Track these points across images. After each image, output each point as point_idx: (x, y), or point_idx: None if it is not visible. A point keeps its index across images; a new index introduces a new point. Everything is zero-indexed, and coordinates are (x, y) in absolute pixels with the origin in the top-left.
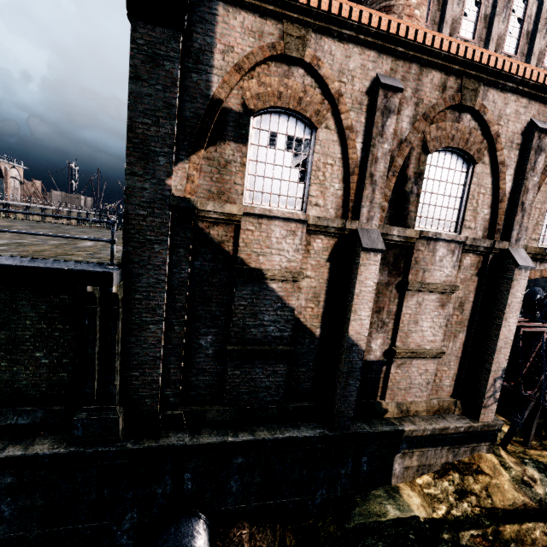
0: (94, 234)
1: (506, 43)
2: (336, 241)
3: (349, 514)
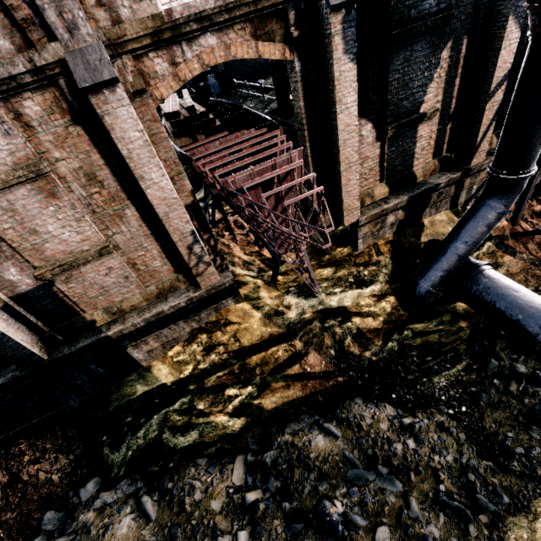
0: None
1: None
2: None
3: (109, 402)
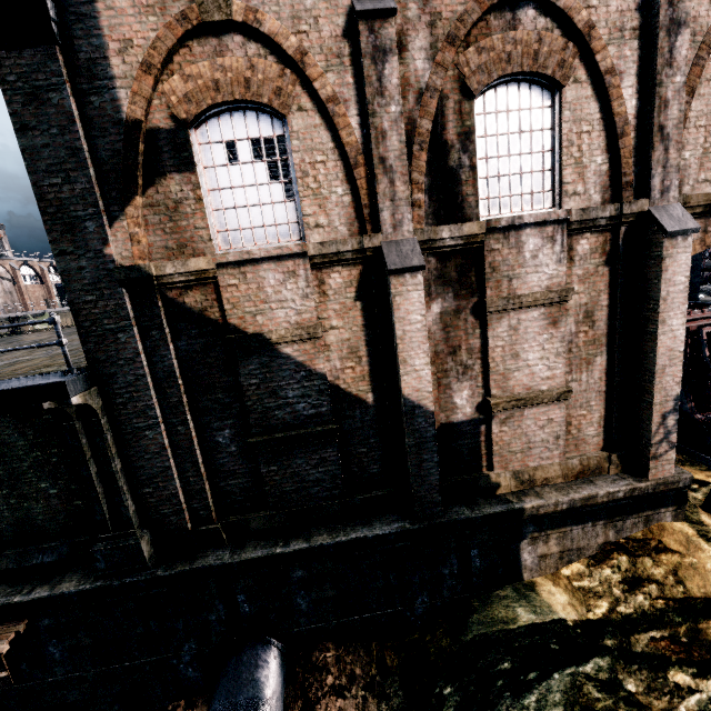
0: None
1: None
2: (361, 269)
3: (465, 623)
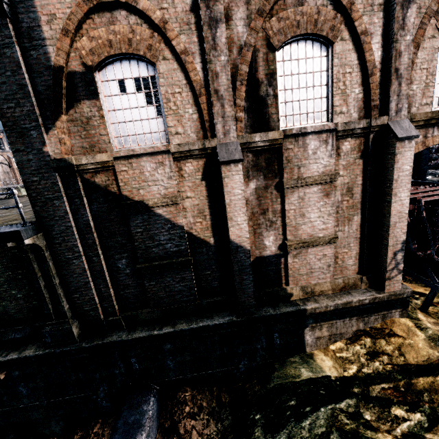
0: None
1: None
2: (205, 161)
3: (270, 377)
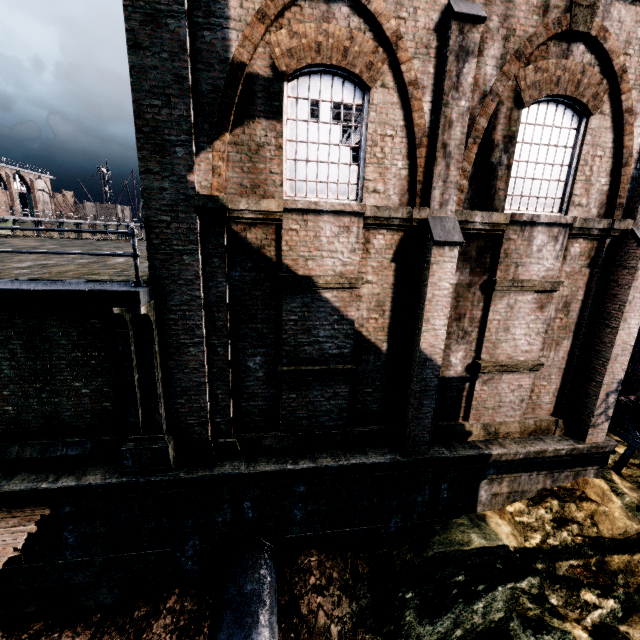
0: (129, 249)
1: None
2: (402, 235)
3: (428, 542)
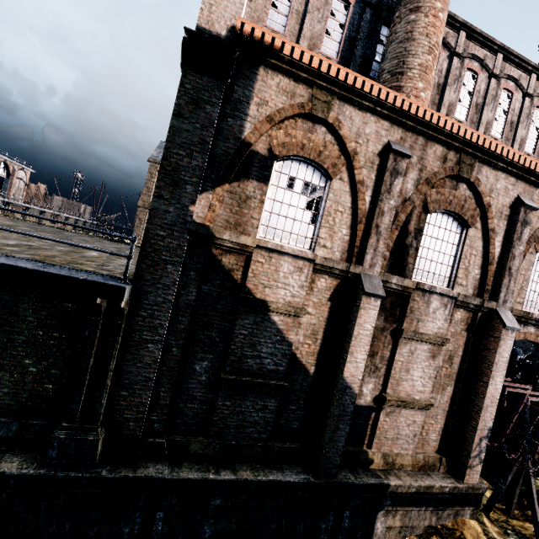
0: (96, 244)
1: (493, 128)
2: (338, 282)
3: None
